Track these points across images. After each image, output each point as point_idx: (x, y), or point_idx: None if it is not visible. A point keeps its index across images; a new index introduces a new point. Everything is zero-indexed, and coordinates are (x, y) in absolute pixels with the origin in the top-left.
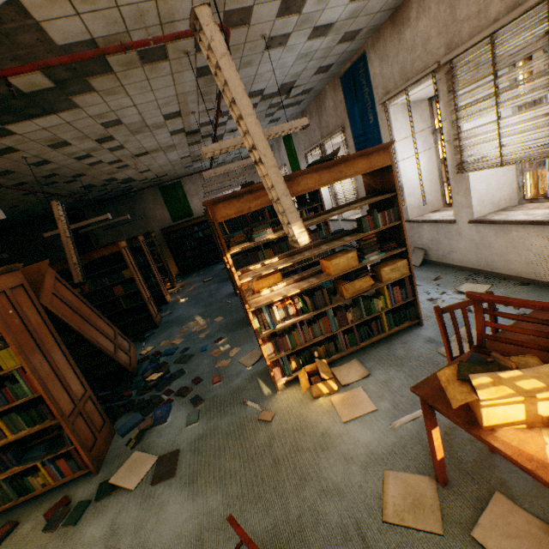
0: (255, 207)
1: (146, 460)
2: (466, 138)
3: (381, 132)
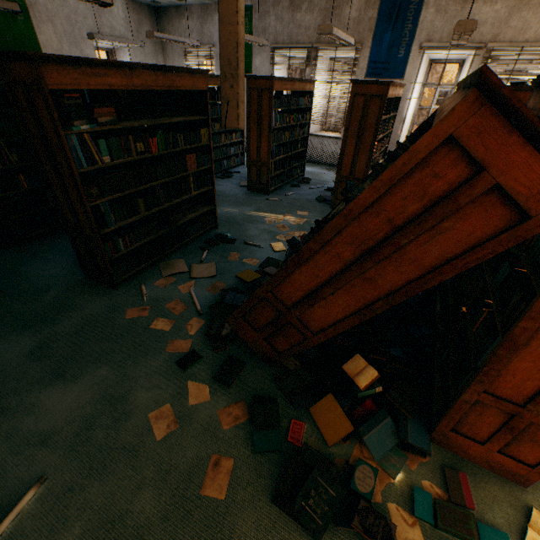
0: None
1: None
2: None
3: (406, 69)
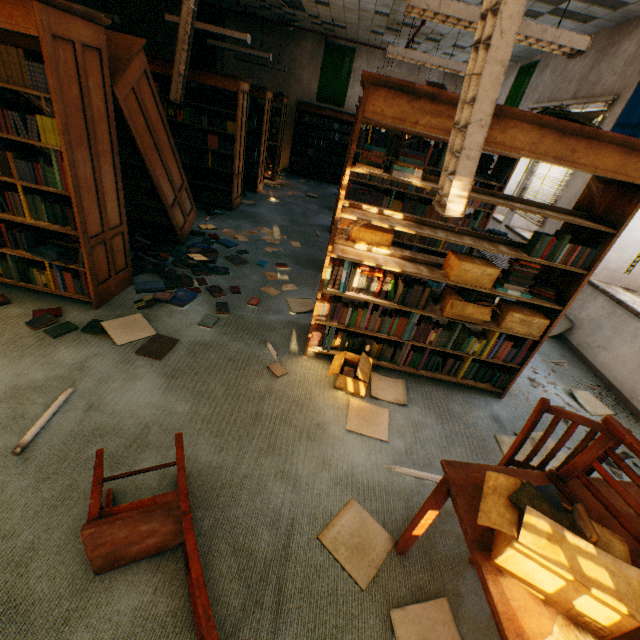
0: (424, 125)
1: (144, 328)
2: None
3: None
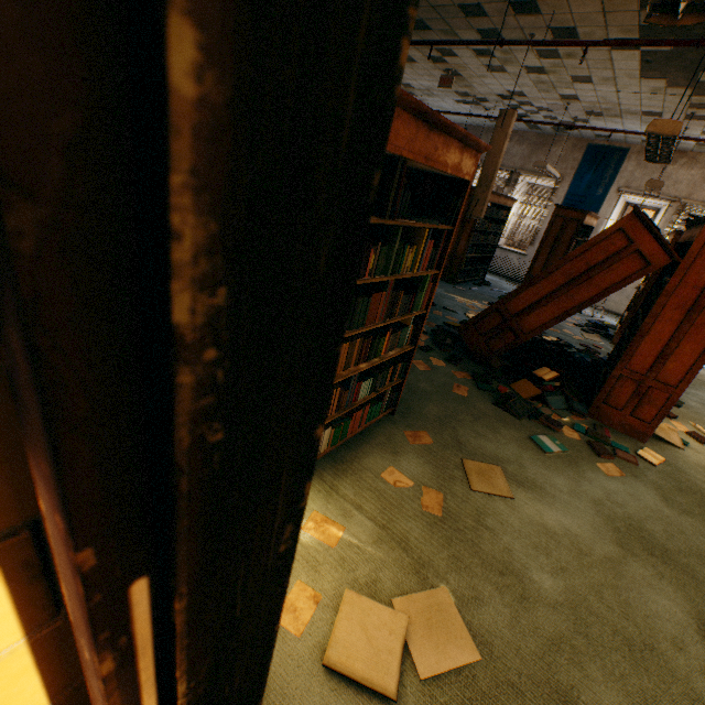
0: None
1: None
2: None
3: (602, 206)
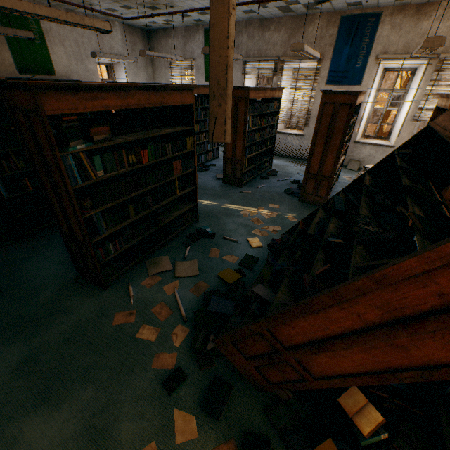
0: None
1: None
2: (429, 103)
3: (363, 77)
